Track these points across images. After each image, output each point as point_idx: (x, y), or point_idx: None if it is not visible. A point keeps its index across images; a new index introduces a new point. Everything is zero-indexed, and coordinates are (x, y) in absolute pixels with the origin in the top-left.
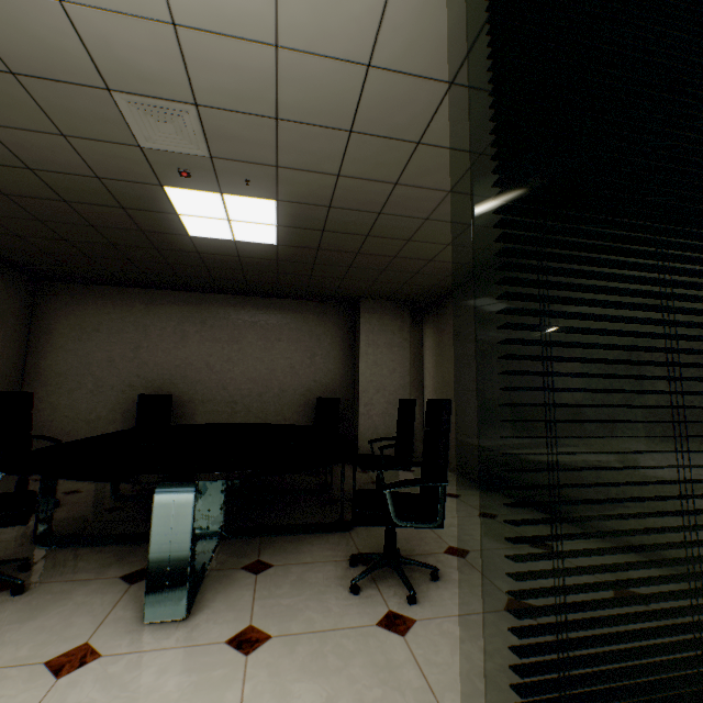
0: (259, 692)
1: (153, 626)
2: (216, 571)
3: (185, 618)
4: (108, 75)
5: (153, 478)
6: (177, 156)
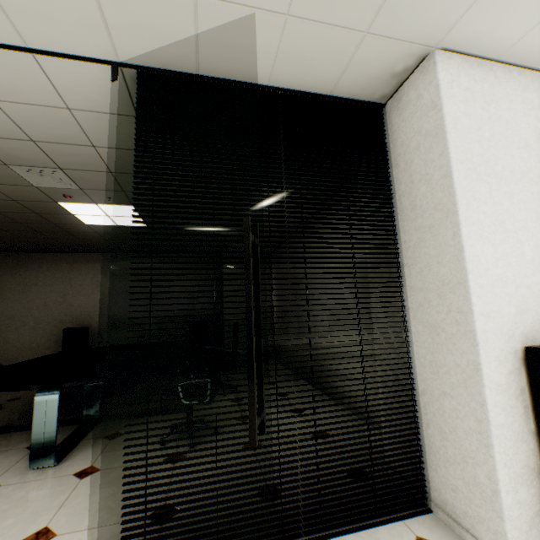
0: (79, 494)
1: (35, 470)
2: (87, 440)
3: (56, 465)
4: (4, 159)
5: (34, 387)
6: (60, 189)
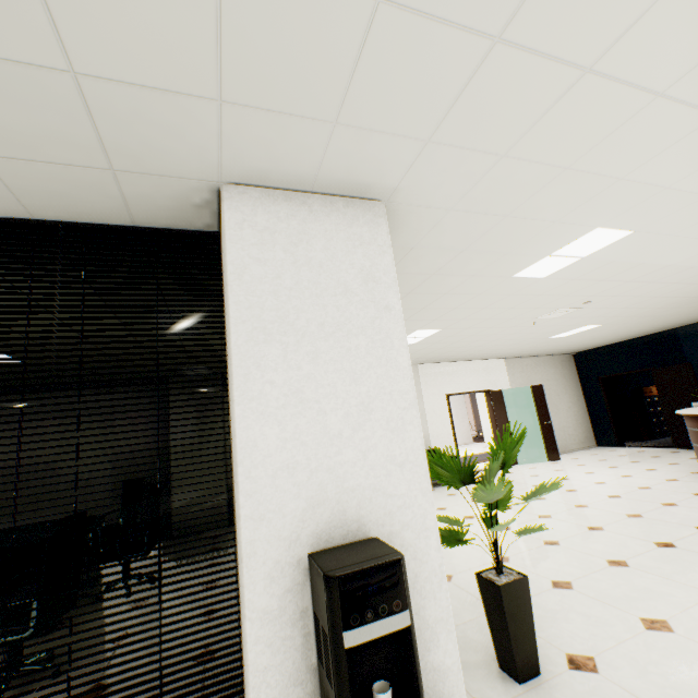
0: None
1: None
2: None
3: None
4: None
5: None
6: None
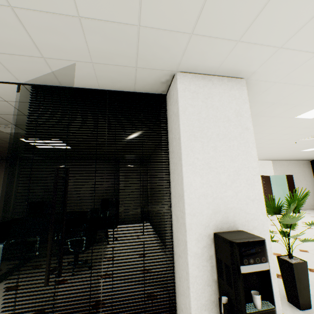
0: (2, 300)
1: None
2: (22, 268)
3: None
4: None
5: None
6: (18, 133)
